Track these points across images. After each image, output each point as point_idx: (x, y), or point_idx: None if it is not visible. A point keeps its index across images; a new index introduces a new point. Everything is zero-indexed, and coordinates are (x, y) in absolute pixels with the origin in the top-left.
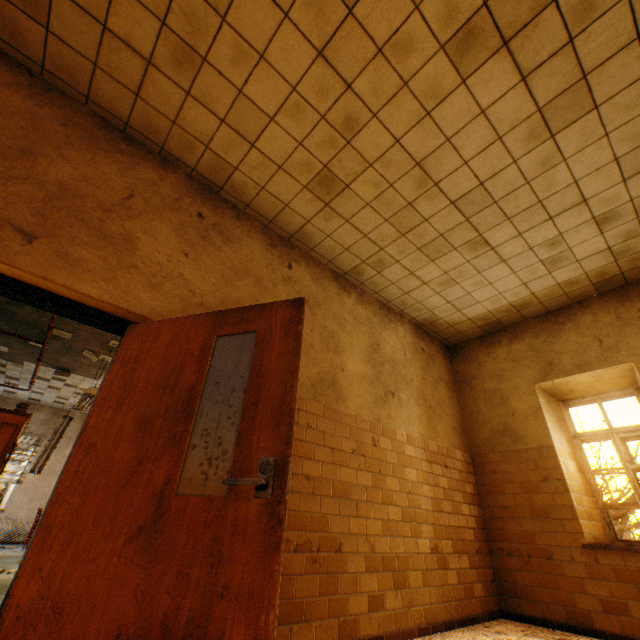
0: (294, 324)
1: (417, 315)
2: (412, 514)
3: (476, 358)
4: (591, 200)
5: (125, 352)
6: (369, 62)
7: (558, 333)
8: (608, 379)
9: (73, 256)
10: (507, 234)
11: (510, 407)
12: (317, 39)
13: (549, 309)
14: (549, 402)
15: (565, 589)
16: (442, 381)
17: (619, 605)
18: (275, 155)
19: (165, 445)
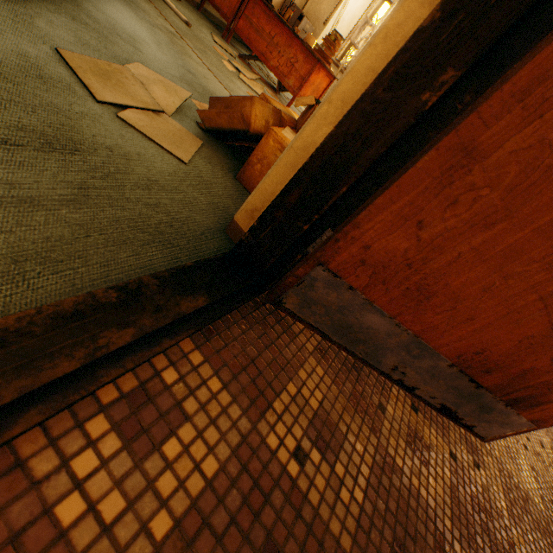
0: None
1: None
2: None
3: None
4: None
5: None
6: None
7: None
8: None
9: None
10: None
11: None
12: None
13: None
14: None
15: None
16: None
17: None
18: None
19: None
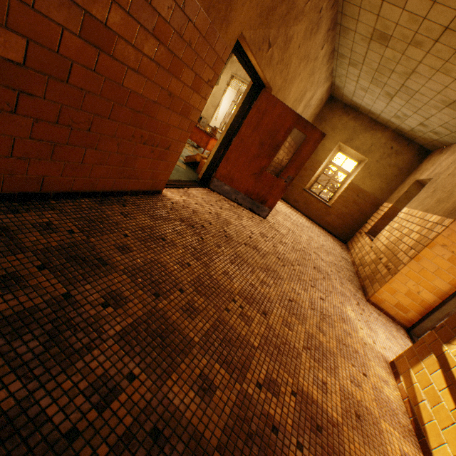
0: (317, 143)
1: (337, 83)
2: (273, 164)
3: (334, 113)
4: (428, 121)
5: (259, 105)
6: (450, 47)
7: (366, 132)
8: (358, 156)
9: (273, 57)
10: (400, 103)
11: (324, 143)
12: (453, 26)
13: (376, 120)
14: (336, 149)
15: (289, 193)
16: (314, 116)
17: (298, 202)
18: (384, 12)
19: (266, 156)
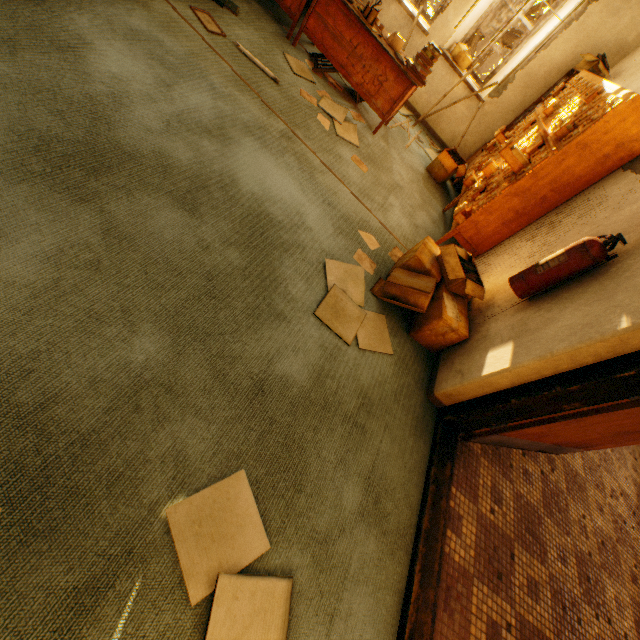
0: None
1: None
2: None
3: None
4: None
5: None
6: None
7: None
8: None
9: None
10: None
11: None
12: None
13: None
14: None
15: None
16: None
17: None
18: None
19: None
